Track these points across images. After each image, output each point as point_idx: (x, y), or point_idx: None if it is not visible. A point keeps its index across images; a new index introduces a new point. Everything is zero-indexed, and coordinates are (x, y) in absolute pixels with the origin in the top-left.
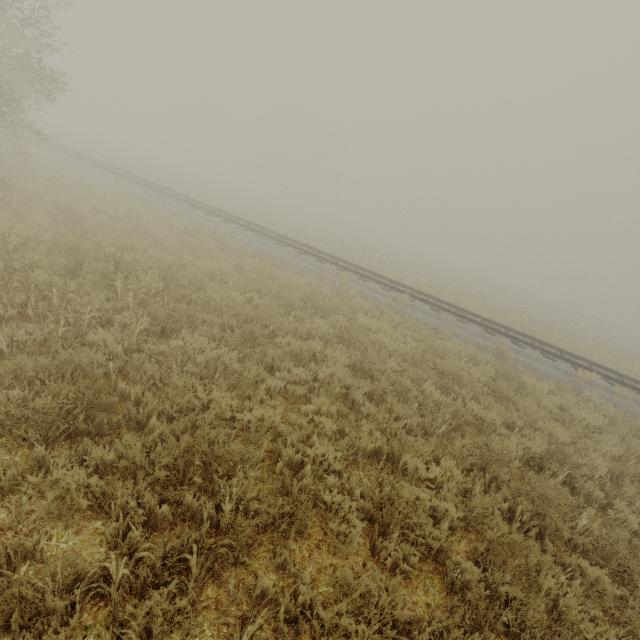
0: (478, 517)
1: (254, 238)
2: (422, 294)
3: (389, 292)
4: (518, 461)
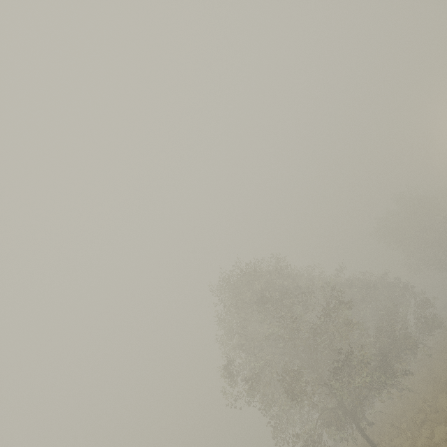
0: None
1: None
2: None
3: None
4: None
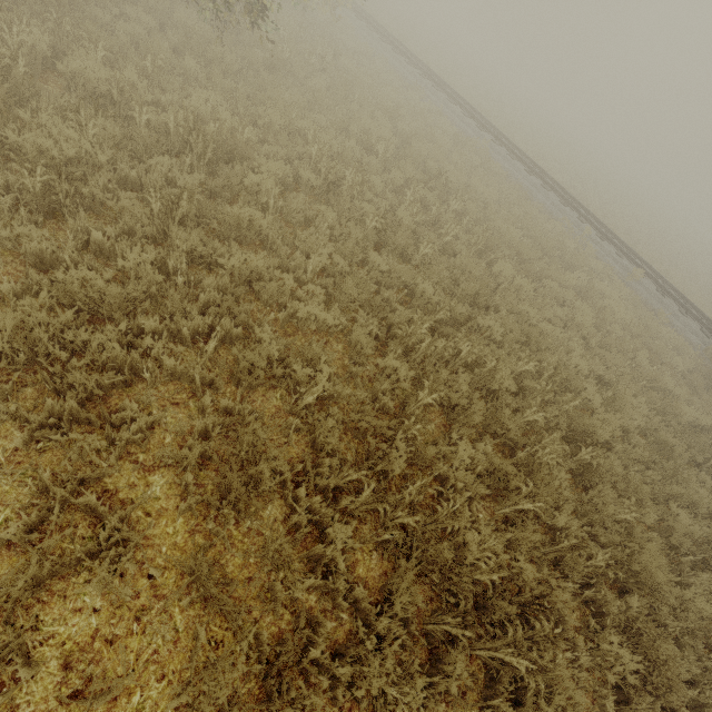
0: (652, 429)
1: (505, 158)
2: (652, 271)
3: (622, 260)
4: (683, 425)
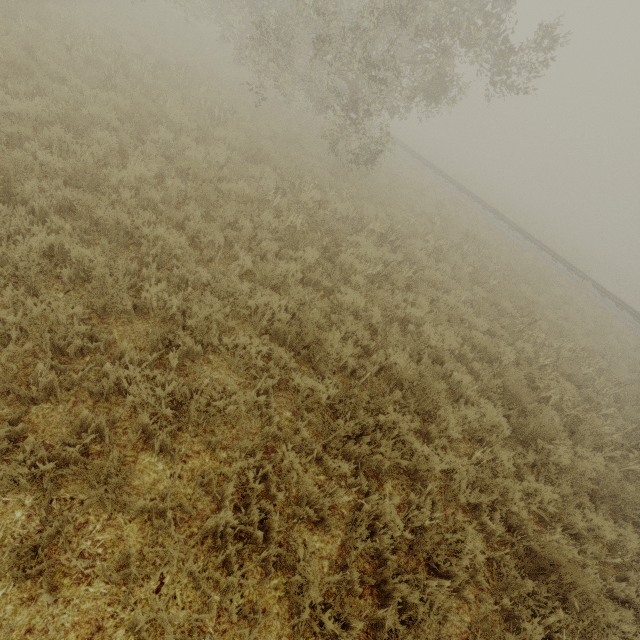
0: (634, 380)
1: (481, 210)
2: (591, 280)
3: (572, 275)
4: None
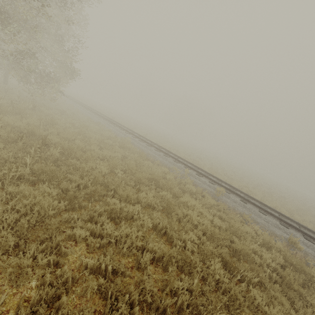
0: None
1: (144, 145)
2: (237, 190)
3: (213, 185)
4: None
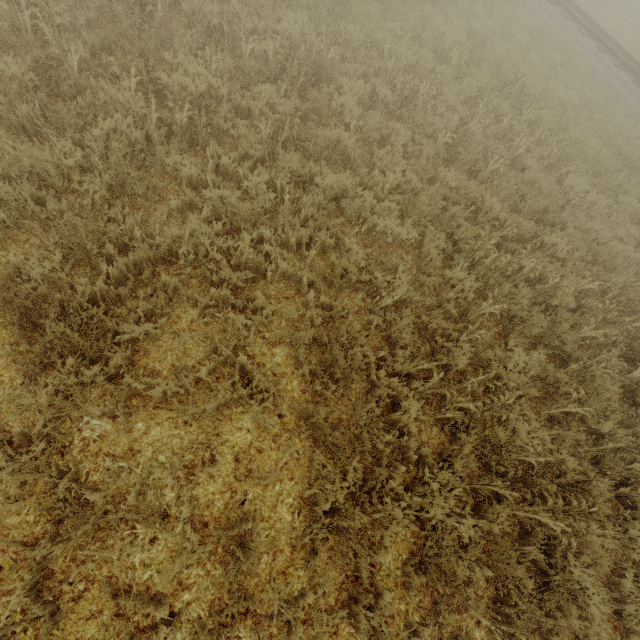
0: None
1: (592, 51)
2: None
3: None
4: None
